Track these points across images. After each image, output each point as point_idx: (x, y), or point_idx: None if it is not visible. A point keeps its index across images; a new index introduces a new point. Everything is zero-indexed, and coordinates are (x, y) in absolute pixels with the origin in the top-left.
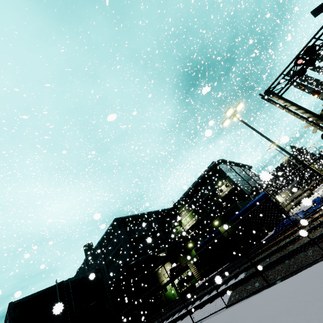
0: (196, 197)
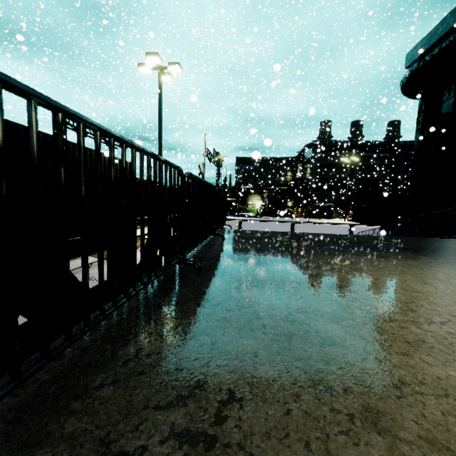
0: (302, 163)
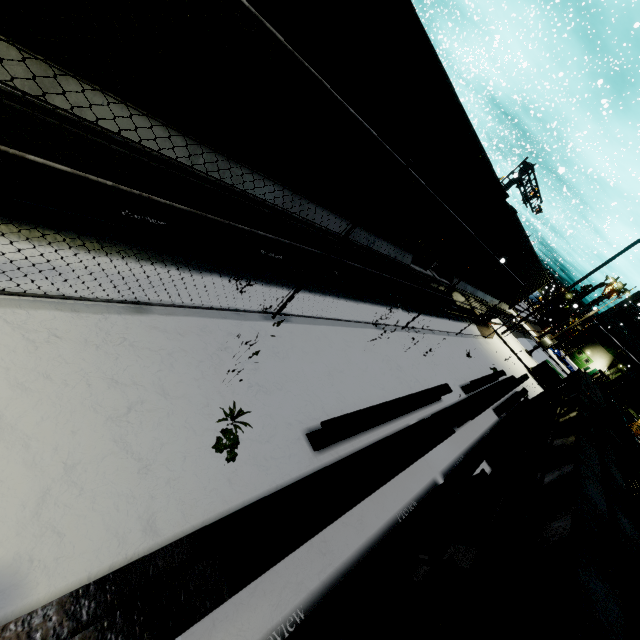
0: None
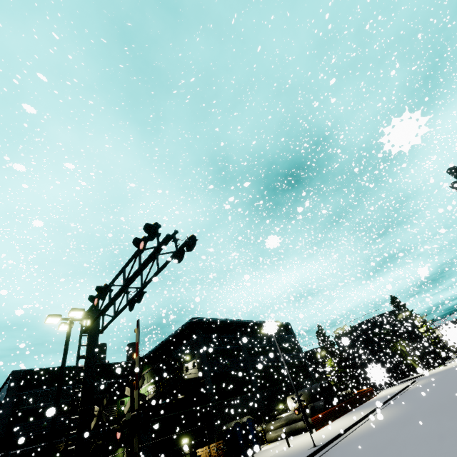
0: (162, 361)
